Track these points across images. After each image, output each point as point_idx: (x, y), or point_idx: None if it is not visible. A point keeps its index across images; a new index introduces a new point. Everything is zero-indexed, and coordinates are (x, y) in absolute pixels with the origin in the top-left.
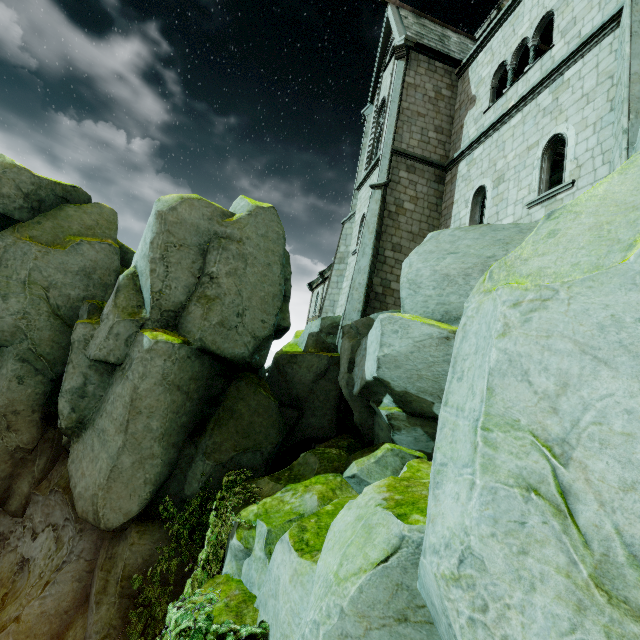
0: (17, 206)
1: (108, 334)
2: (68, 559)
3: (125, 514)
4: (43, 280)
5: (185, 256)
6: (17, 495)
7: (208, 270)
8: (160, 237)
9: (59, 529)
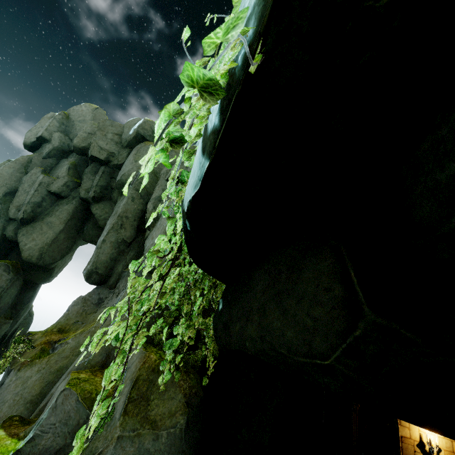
0: (149, 135)
1: None
2: None
3: None
4: None
5: None
6: (115, 274)
7: None
8: None
9: None
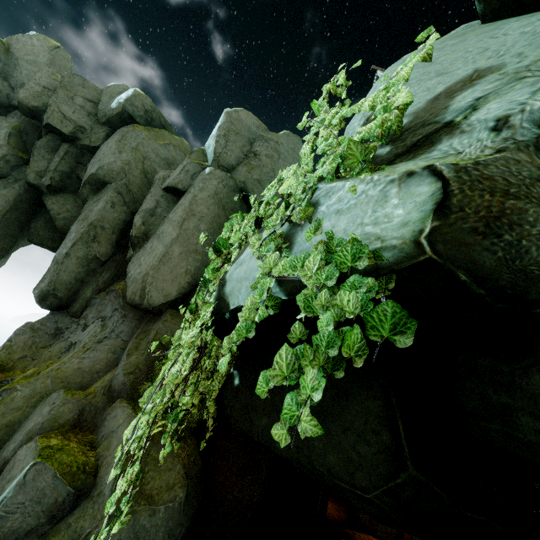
0: (140, 115)
1: (181, 171)
2: (109, 336)
3: (165, 296)
4: (144, 152)
5: (239, 140)
6: (81, 299)
7: (254, 149)
8: (225, 124)
9: (106, 319)
